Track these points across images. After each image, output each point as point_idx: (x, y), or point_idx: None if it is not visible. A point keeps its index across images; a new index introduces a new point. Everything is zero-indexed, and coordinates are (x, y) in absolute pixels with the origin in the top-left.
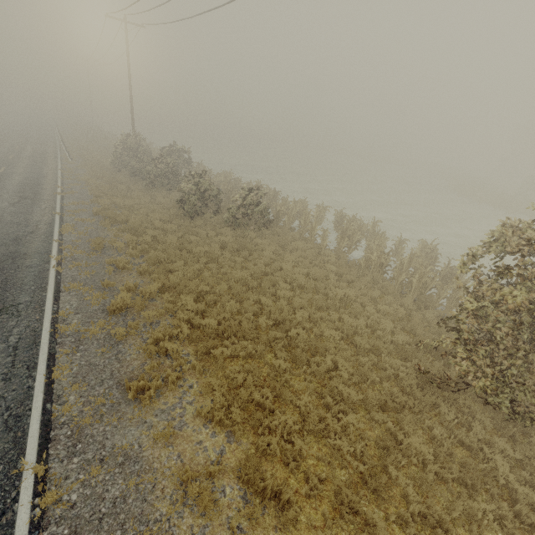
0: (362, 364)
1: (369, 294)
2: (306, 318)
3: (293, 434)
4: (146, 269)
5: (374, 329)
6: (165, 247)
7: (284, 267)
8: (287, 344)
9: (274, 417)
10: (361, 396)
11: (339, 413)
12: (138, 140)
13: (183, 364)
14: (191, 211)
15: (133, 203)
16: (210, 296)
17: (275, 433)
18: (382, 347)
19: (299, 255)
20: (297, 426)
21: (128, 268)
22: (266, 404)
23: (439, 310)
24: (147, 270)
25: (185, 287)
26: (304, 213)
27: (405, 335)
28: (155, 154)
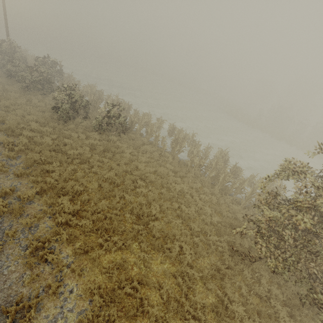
0: (196, 242)
1: (194, 186)
2: (158, 210)
3: (159, 321)
4: (23, 171)
5: (200, 213)
6: (41, 149)
7: (140, 168)
8: (146, 234)
9: (144, 308)
10: (201, 275)
11: (186, 288)
12: (13, 46)
13: (63, 269)
14: (65, 116)
15: (9, 104)
16: (84, 196)
17: (144, 319)
18: (207, 229)
19: (148, 156)
20: (162, 315)
21: (4, 170)
22: (136, 295)
23: (233, 197)
24: (24, 172)
25: (62, 188)
26: (151, 125)
27: (218, 217)
28: (29, 60)
